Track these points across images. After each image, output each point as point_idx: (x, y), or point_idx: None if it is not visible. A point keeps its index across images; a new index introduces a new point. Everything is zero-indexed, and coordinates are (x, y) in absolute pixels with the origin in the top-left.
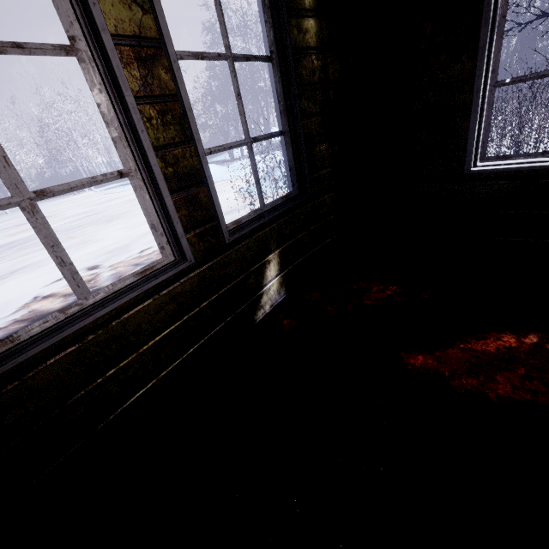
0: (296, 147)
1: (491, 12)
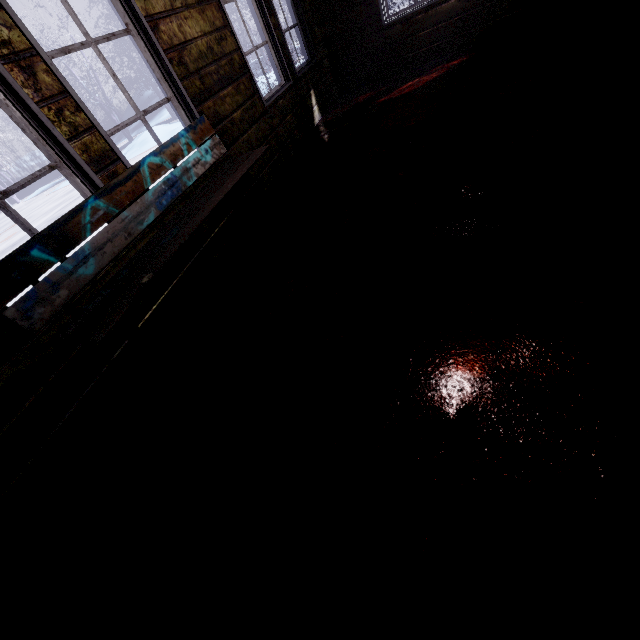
0: (304, 32)
1: None
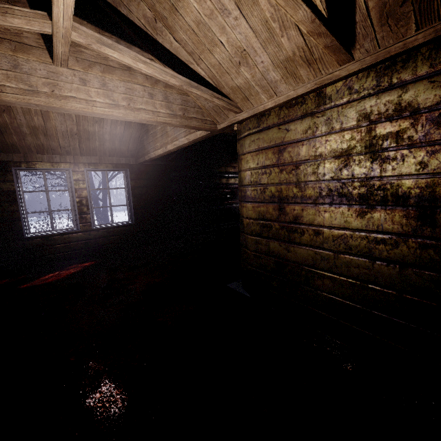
0: None
1: (20, 196)
